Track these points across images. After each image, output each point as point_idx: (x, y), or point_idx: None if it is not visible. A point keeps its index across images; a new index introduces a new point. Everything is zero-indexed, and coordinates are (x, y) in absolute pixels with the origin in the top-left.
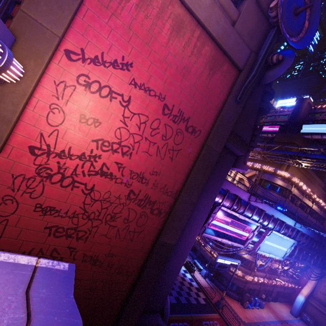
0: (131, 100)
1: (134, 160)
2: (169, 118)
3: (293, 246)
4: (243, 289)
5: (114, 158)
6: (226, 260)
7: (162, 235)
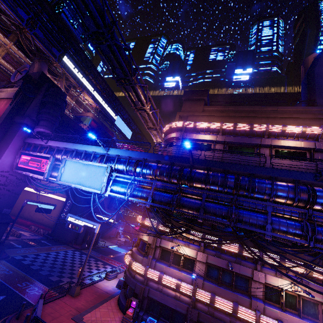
0: None
1: None
2: None
3: (105, 171)
4: (134, 291)
5: None
6: (78, 220)
7: None
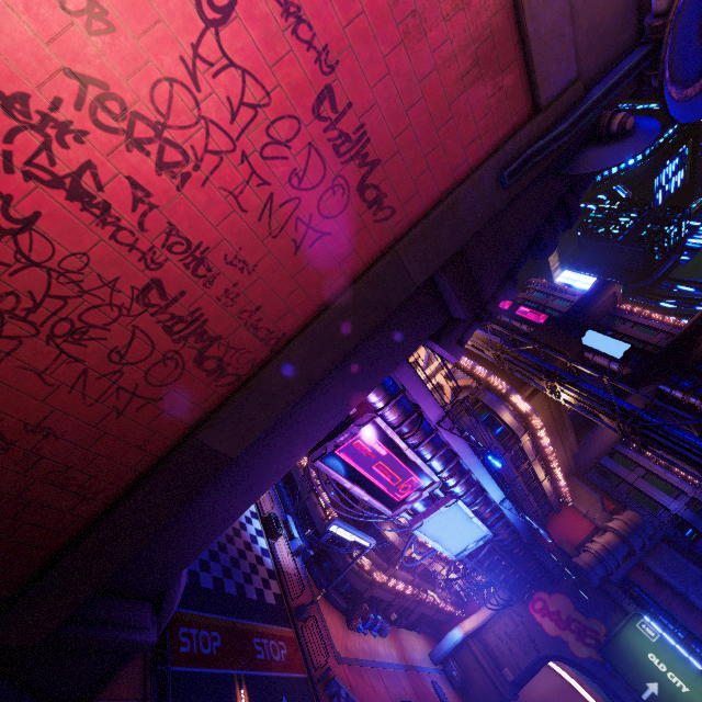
0: (235, 15)
1: (191, 201)
2: (327, 133)
3: (482, 540)
4: (362, 594)
5: (130, 164)
6: (348, 532)
7: (209, 426)
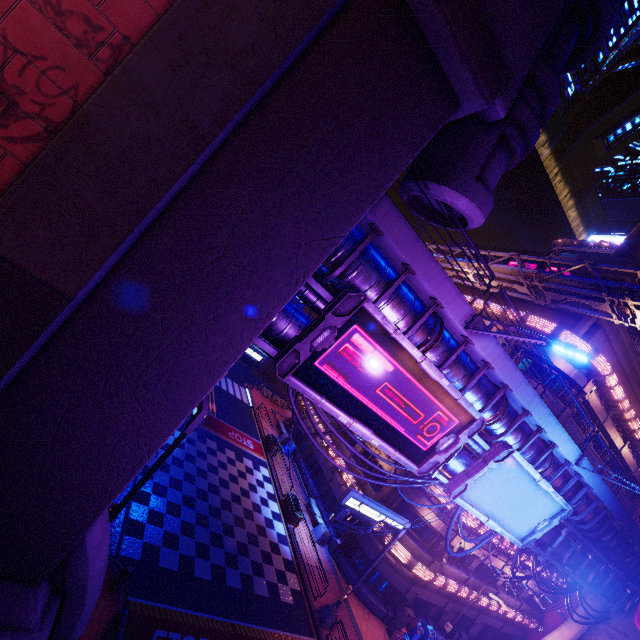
0: None
1: None
2: None
3: (558, 517)
4: (403, 595)
5: None
6: (371, 508)
7: None
